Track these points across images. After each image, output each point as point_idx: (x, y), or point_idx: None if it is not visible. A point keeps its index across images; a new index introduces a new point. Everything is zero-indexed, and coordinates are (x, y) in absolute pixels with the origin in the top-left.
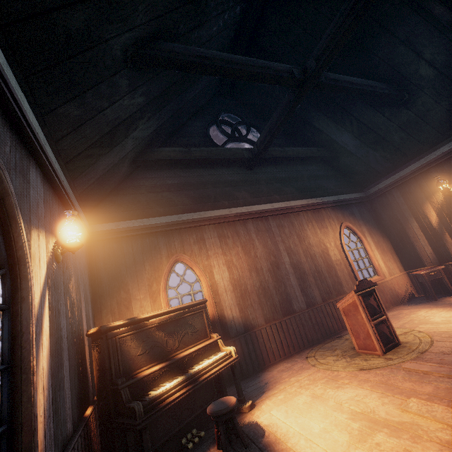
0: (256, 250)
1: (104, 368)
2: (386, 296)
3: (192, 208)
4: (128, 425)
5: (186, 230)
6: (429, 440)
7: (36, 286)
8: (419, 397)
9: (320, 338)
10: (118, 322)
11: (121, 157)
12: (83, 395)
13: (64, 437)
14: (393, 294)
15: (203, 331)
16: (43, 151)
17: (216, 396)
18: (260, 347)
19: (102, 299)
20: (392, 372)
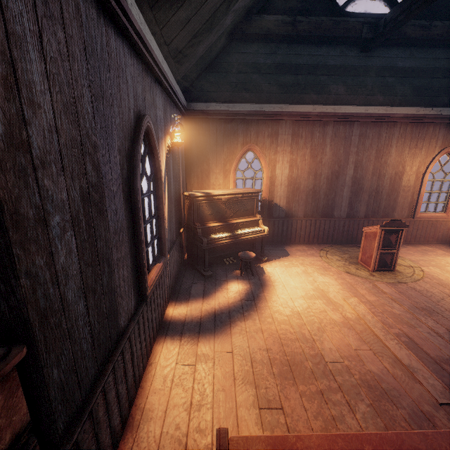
0: (324, 156)
1: (191, 215)
2: (437, 233)
3: (276, 98)
4: (199, 245)
5: (264, 122)
6: (340, 313)
7: (162, 175)
8: (360, 299)
9: (343, 241)
10: (200, 194)
11: (218, 35)
12: (180, 222)
13: (173, 240)
14: (447, 234)
15: (251, 211)
16: (162, 72)
17: (248, 248)
18: (291, 231)
19: (192, 166)
20: (364, 282)
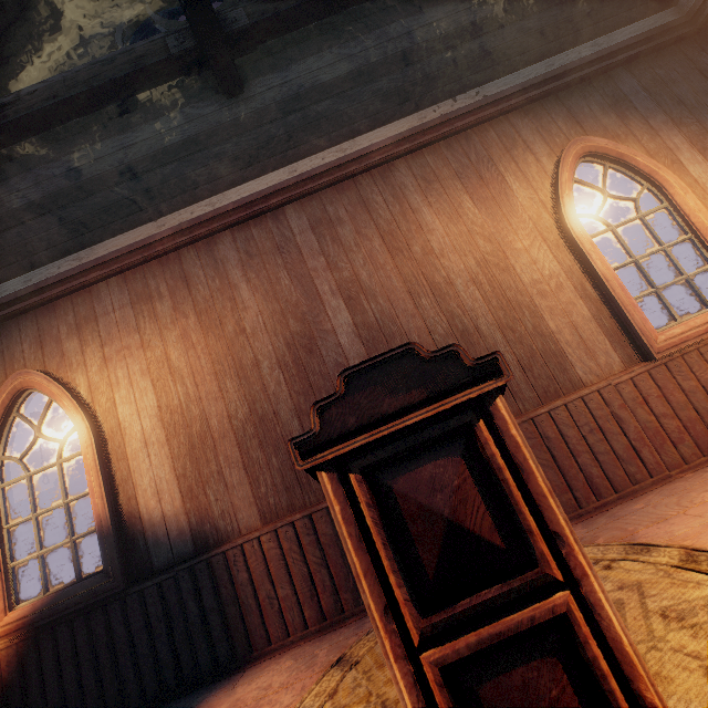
0: (242, 313)
1: None
2: None
3: (73, 248)
4: None
5: (50, 307)
6: None
7: None
8: None
9: None
10: None
11: None
12: None
13: None
14: None
15: None
16: None
17: None
18: (237, 599)
19: None
20: None
